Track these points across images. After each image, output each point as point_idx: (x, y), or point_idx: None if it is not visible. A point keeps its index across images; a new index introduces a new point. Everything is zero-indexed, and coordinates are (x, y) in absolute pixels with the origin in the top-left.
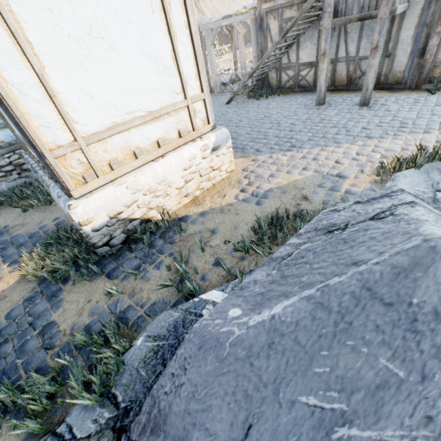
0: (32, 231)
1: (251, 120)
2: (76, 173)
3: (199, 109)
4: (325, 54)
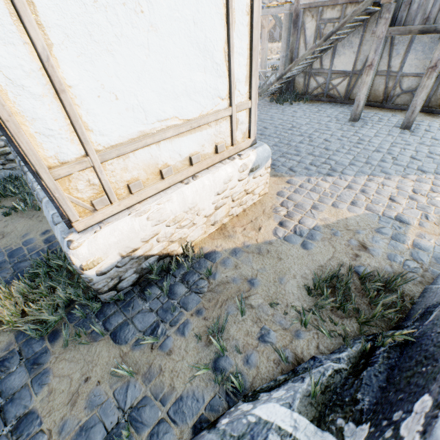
0: (13, 246)
1: (278, 128)
2: (82, 199)
3: (242, 120)
4: (372, 66)
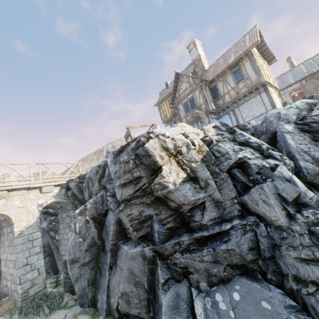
0: None
1: None
2: None
3: None
4: None
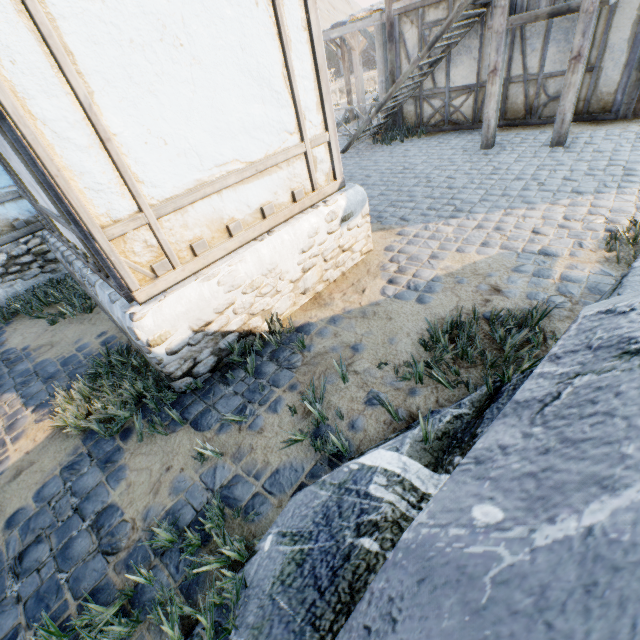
0: (65, 354)
1: (384, 174)
2: (140, 264)
3: (321, 158)
4: (496, 71)
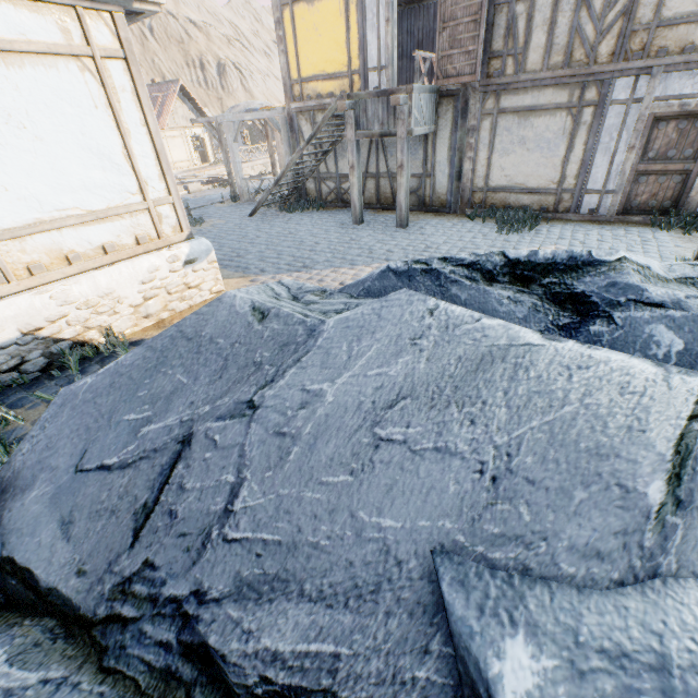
0: None
1: (272, 236)
2: None
3: (167, 214)
4: (354, 167)
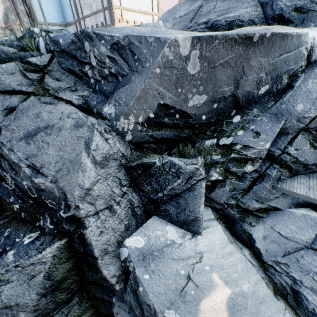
0: None
1: None
2: (117, 18)
3: (156, 19)
4: None
